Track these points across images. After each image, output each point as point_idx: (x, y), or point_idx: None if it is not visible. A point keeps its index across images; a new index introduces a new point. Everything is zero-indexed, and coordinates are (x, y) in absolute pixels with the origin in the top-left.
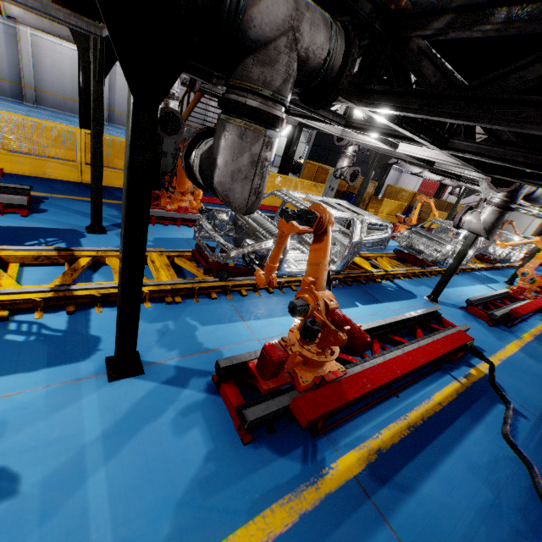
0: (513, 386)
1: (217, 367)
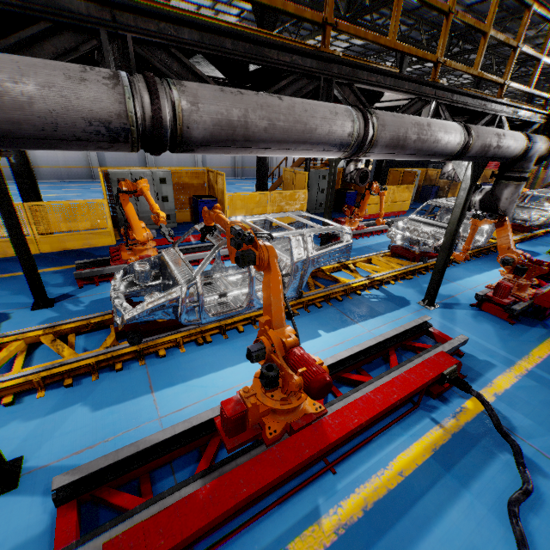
0: None
1: (475, 297)
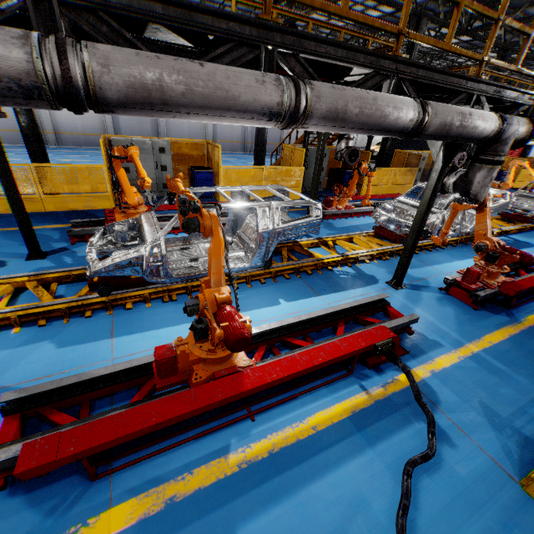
0: None
1: (444, 281)
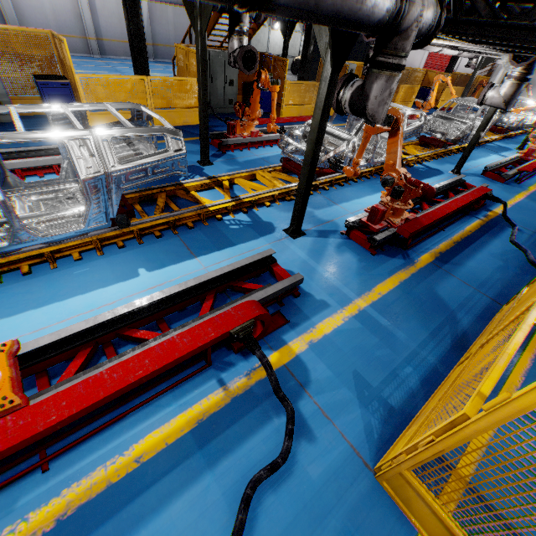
0: (518, 218)
1: (345, 224)
